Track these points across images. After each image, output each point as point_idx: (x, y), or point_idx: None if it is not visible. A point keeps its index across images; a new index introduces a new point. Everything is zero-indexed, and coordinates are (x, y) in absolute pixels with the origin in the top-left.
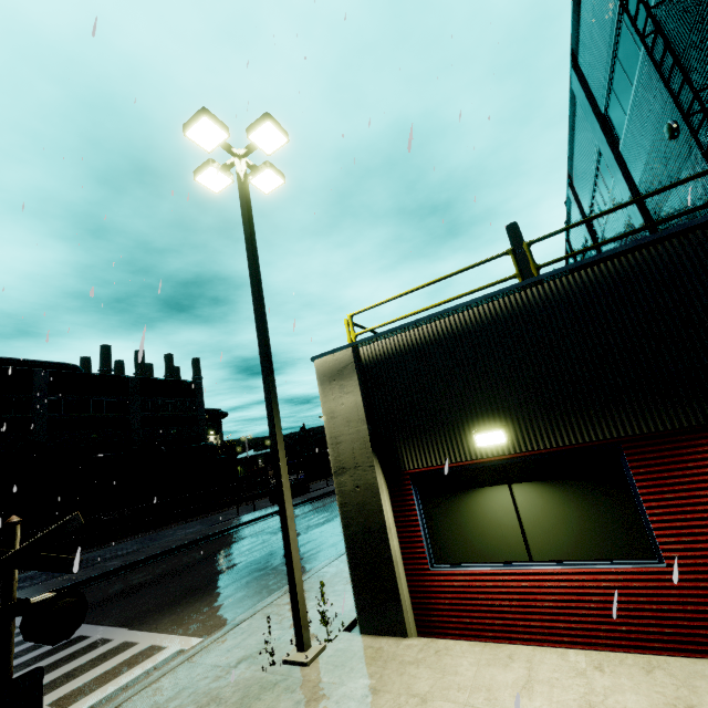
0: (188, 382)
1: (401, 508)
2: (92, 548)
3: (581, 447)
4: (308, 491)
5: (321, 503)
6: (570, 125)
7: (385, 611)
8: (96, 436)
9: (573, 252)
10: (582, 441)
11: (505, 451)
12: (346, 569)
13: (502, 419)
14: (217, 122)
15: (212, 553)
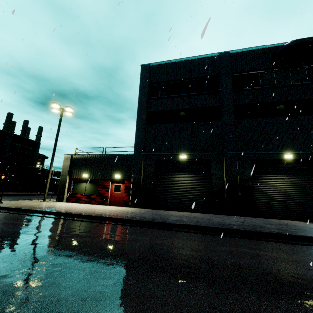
0: (34, 141)
1: (70, 183)
2: None
3: (95, 179)
4: None
5: None
6: None
7: (61, 198)
8: None
9: (110, 151)
10: (96, 178)
11: (87, 178)
12: None
13: (88, 173)
14: (58, 105)
15: (28, 197)
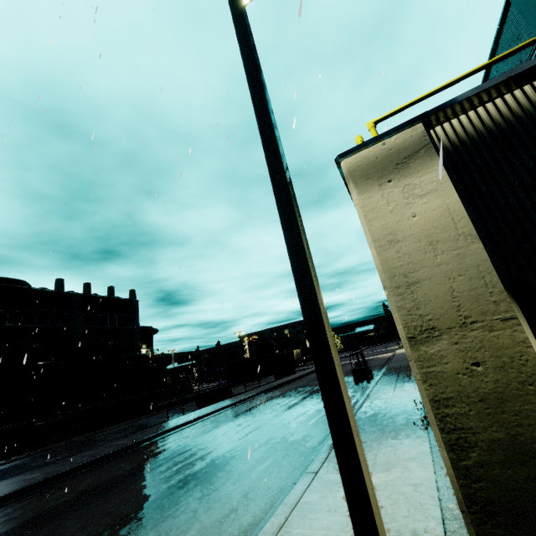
0: (126, 300)
1: None
2: (20, 455)
3: None
4: (230, 395)
5: (248, 406)
6: (493, 47)
7: None
8: (38, 345)
9: None
10: None
11: None
12: (341, 497)
13: None
14: None
15: (145, 463)
